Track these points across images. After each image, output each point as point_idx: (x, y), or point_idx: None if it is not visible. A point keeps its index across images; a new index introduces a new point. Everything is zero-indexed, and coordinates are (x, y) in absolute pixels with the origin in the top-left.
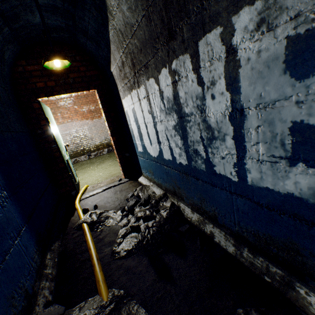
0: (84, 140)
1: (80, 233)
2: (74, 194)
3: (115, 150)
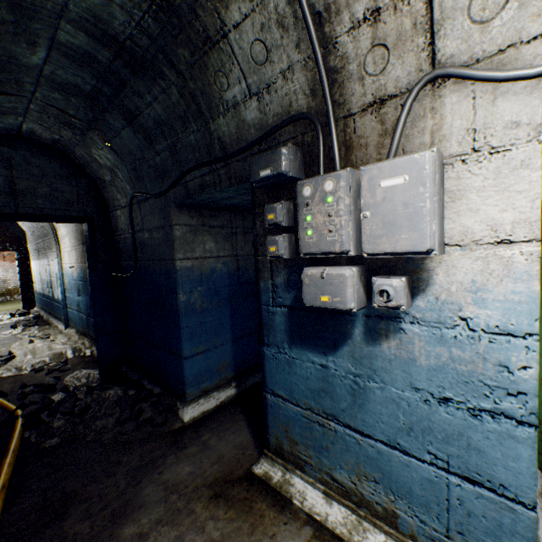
0: None
1: None
2: None
3: (21, 289)
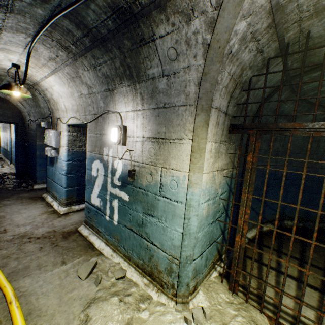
0: None
1: None
2: None
3: None
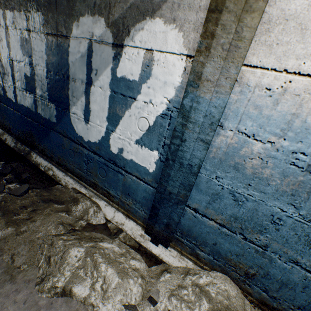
0: None
1: None
2: None
3: None
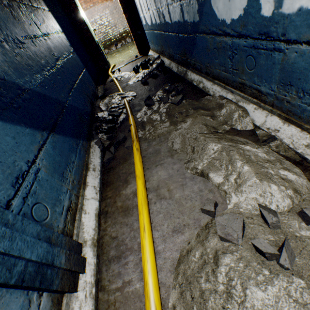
0: (109, 28)
1: (112, 83)
2: (107, 69)
3: (129, 28)
